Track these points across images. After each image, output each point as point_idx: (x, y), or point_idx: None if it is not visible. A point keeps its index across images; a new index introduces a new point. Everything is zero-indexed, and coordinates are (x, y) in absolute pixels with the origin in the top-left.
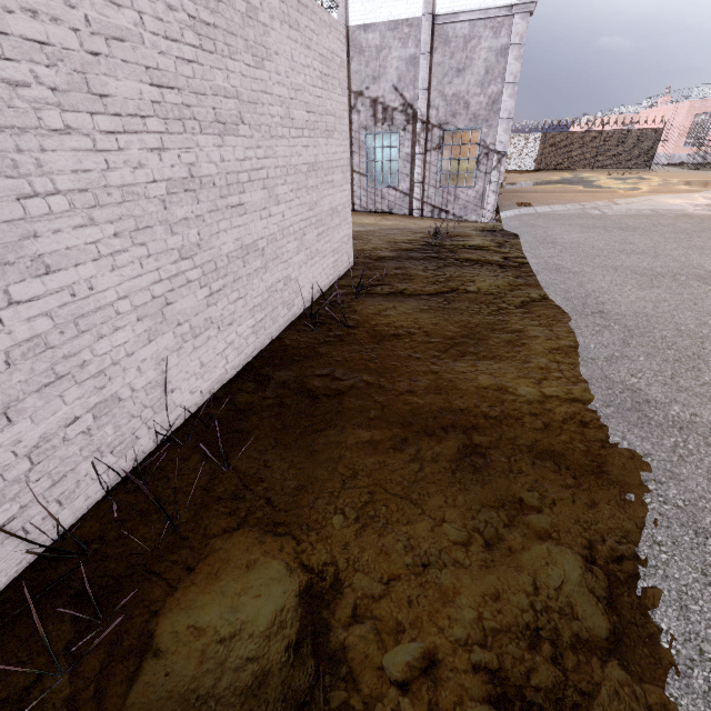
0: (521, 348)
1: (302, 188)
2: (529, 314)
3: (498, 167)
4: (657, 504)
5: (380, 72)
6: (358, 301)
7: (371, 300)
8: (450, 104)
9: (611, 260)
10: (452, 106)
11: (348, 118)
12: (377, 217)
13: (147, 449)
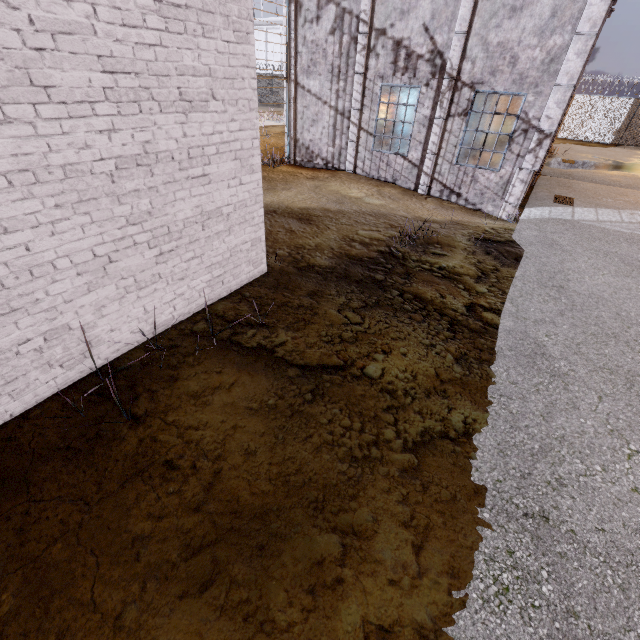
0: (324, 597)
1: (100, 196)
2: (411, 477)
3: (536, 150)
4: None
5: (411, 5)
6: (200, 356)
7: (218, 358)
8: (491, 57)
9: (634, 355)
10: (494, 59)
11: (364, 62)
12: (372, 188)
13: None
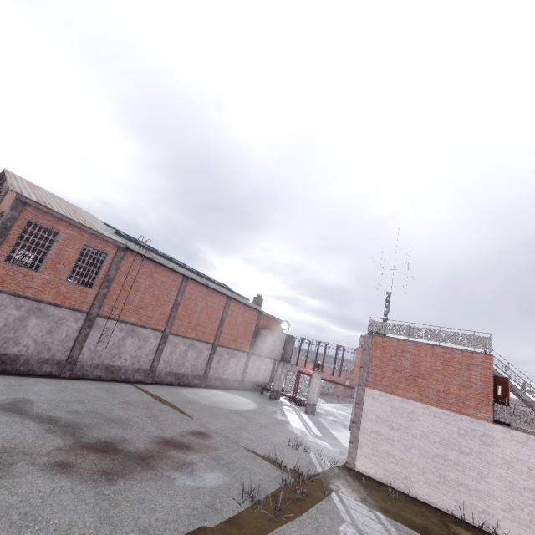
0: None
1: None
2: None
3: None
4: None
5: None
6: None
7: None
8: None
9: None
10: None
11: None
12: None
13: (490, 531)
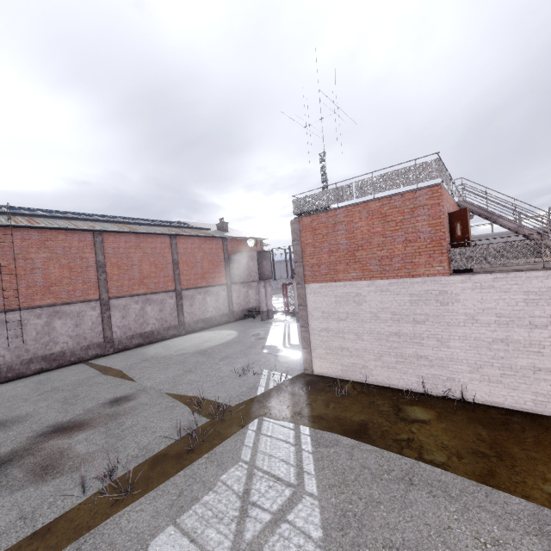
0: None
1: None
2: None
3: None
4: (472, 488)
5: None
6: None
7: None
8: None
9: None
10: None
11: None
12: None
13: (457, 397)
